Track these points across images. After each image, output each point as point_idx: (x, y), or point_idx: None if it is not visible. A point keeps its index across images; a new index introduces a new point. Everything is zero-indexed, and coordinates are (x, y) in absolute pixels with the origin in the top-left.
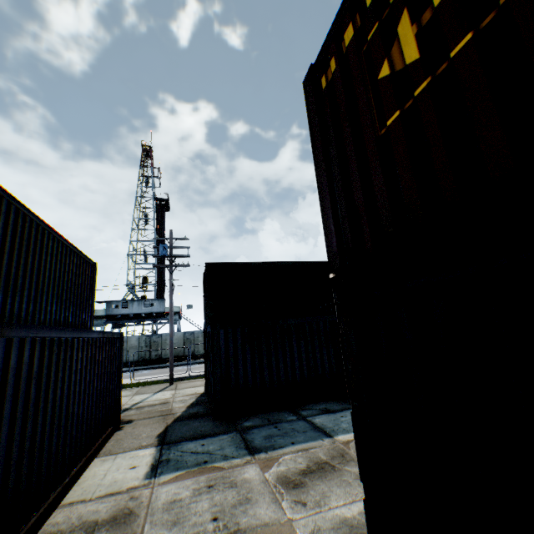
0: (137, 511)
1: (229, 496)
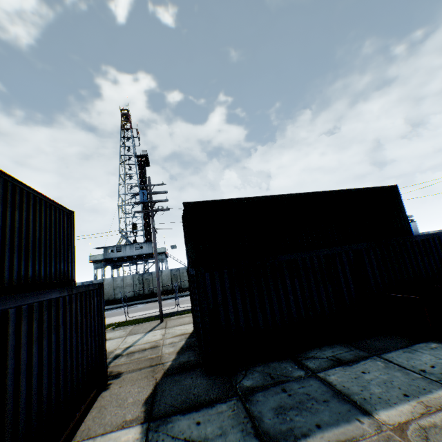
0: None
1: None
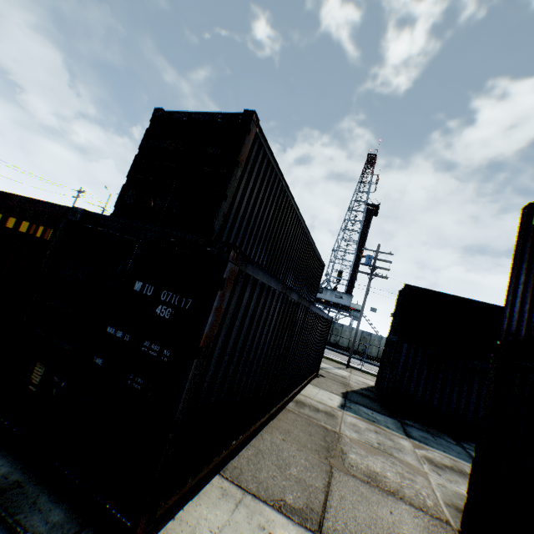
0: (336, 416)
1: (388, 442)
